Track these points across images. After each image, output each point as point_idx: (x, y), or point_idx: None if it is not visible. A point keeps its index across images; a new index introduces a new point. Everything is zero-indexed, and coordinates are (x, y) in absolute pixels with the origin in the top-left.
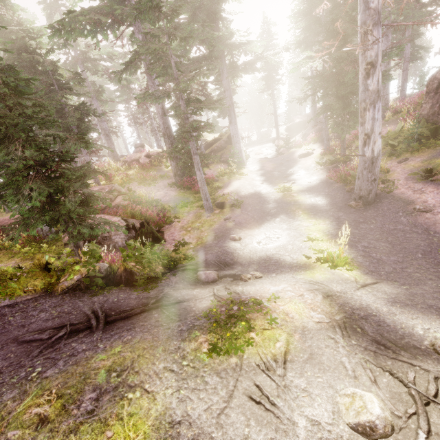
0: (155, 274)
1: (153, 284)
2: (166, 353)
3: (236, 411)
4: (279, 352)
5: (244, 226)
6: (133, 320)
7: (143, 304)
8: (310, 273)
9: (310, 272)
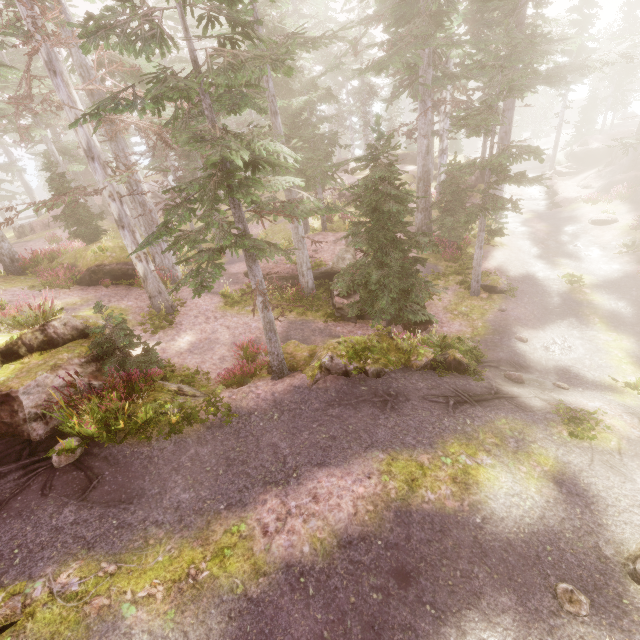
0: (475, 367)
1: (480, 376)
2: (539, 429)
3: (598, 466)
4: (615, 447)
5: (525, 324)
6: (492, 403)
7: (486, 392)
8: (620, 396)
9: (619, 395)
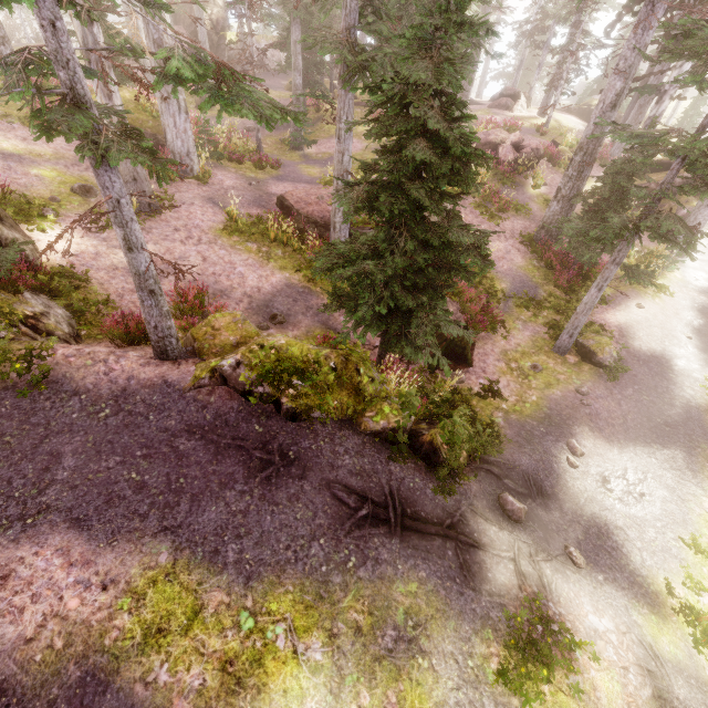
0: (458, 467)
1: (453, 485)
2: (456, 634)
3: None
4: None
5: (600, 427)
6: (427, 543)
7: (438, 517)
8: (656, 624)
9: (657, 623)
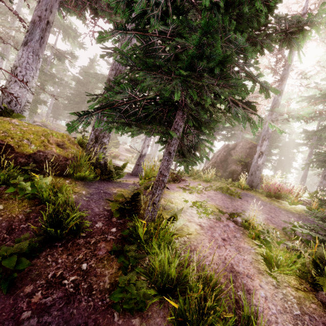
0: None
1: None
2: None
3: None
4: None
5: None
6: None
7: None
8: None
9: None
